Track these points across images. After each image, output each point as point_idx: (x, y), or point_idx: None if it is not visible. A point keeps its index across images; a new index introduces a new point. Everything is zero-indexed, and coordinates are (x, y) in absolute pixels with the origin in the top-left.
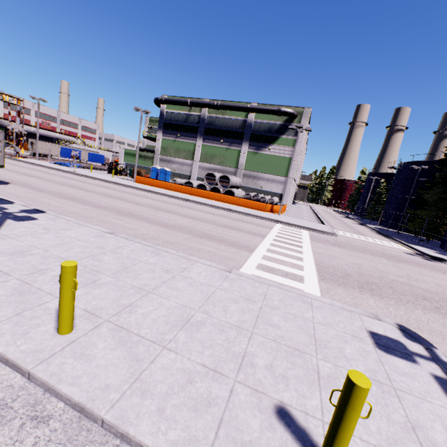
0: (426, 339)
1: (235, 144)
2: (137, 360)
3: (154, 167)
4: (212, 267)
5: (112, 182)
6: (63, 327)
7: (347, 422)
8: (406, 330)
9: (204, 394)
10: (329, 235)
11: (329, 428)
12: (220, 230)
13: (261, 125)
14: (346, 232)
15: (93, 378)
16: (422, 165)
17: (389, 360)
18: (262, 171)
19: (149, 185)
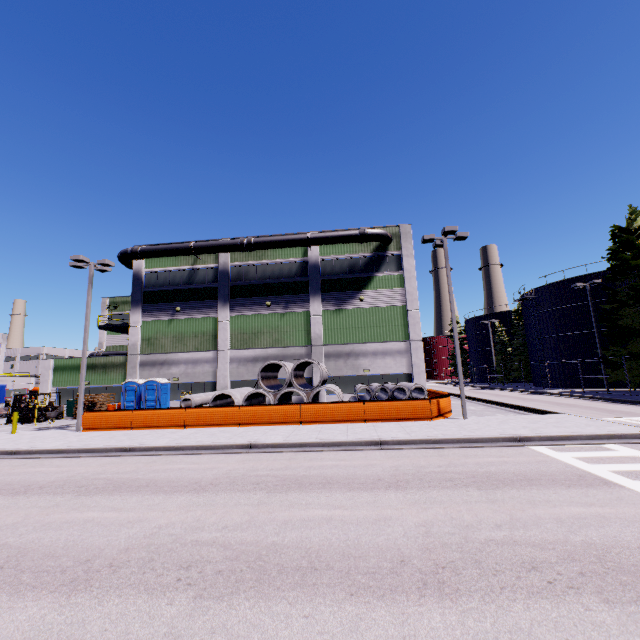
0: None
1: (296, 303)
2: None
3: (130, 381)
4: None
5: (0, 453)
6: None
7: None
8: None
9: None
10: None
11: None
12: None
13: (335, 263)
14: (610, 417)
15: None
16: (566, 285)
17: None
18: (360, 340)
19: (123, 428)
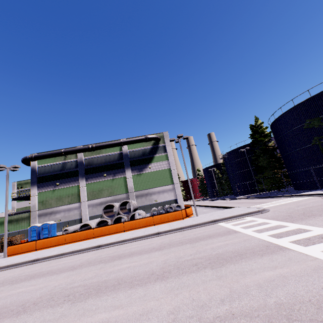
0: None
1: (119, 173)
2: None
3: (33, 226)
4: None
5: None
6: None
7: None
8: None
9: None
10: (266, 211)
11: None
12: (240, 278)
13: (135, 152)
14: (254, 205)
15: None
16: (238, 150)
17: None
18: (151, 186)
19: (31, 251)
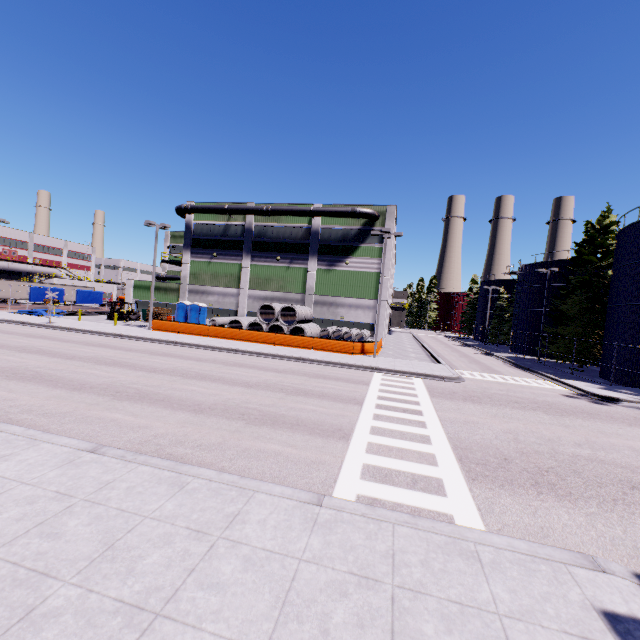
0: None
1: (298, 260)
2: None
3: (181, 303)
4: (286, 498)
5: (113, 334)
6: None
7: None
8: None
9: None
10: (452, 381)
11: None
12: (291, 402)
13: (332, 232)
14: (473, 371)
15: None
16: (549, 266)
17: None
18: (342, 294)
19: (174, 332)
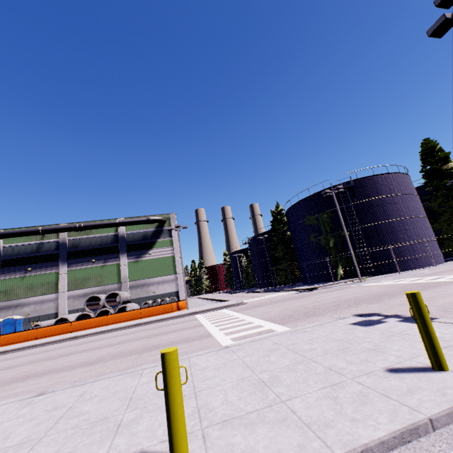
0: (372, 313)
1: (111, 259)
2: (283, 420)
3: None
4: (208, 353)
5: None
6: (184, 452)
7: (428, 320)
8: (360, 314)
9: (353, 395)
10: (242, 304)
11: (424, 337)
12: (157, 339)
13: (135, 235)
14: (248, 299)
15: (280, 452)
16: (262, 236)
17: (378, 327)
18: (150, 276)
19: None
